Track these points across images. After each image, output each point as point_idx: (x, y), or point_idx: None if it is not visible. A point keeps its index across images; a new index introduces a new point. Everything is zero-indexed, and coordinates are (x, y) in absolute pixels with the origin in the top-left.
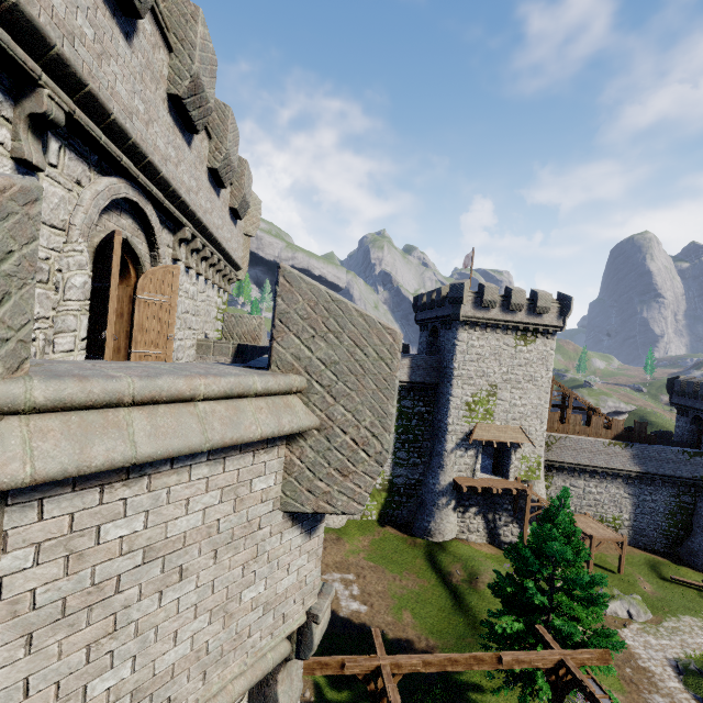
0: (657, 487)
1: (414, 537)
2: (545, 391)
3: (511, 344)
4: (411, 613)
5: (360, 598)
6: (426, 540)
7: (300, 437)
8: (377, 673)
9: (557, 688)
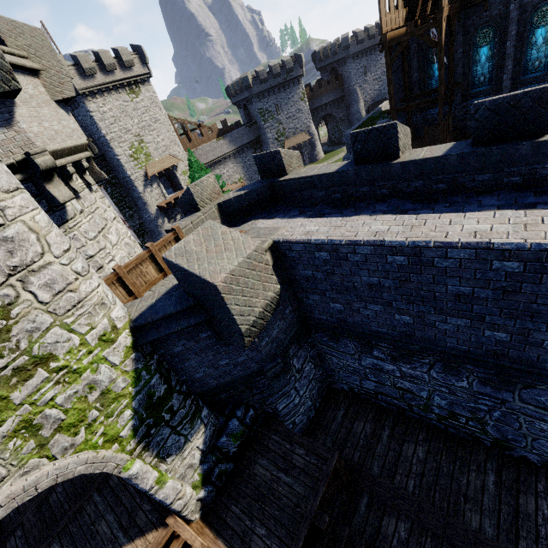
0: (246, 152)
1: None
2: (168, 125)
3: (128, 100)
4: None
5: None
6: None
7: (40, 75)
8: None
9: None
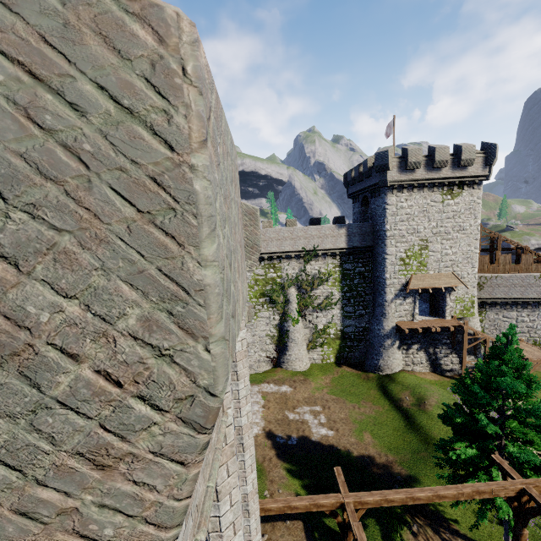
0: None
1: (367, 373)
2: (474, 238)
3: (438, 200)
4: (370, 434)
5: (327, 424)
6: (377, 375)
7: None
8: (342, 508)
9: (520, 512)
